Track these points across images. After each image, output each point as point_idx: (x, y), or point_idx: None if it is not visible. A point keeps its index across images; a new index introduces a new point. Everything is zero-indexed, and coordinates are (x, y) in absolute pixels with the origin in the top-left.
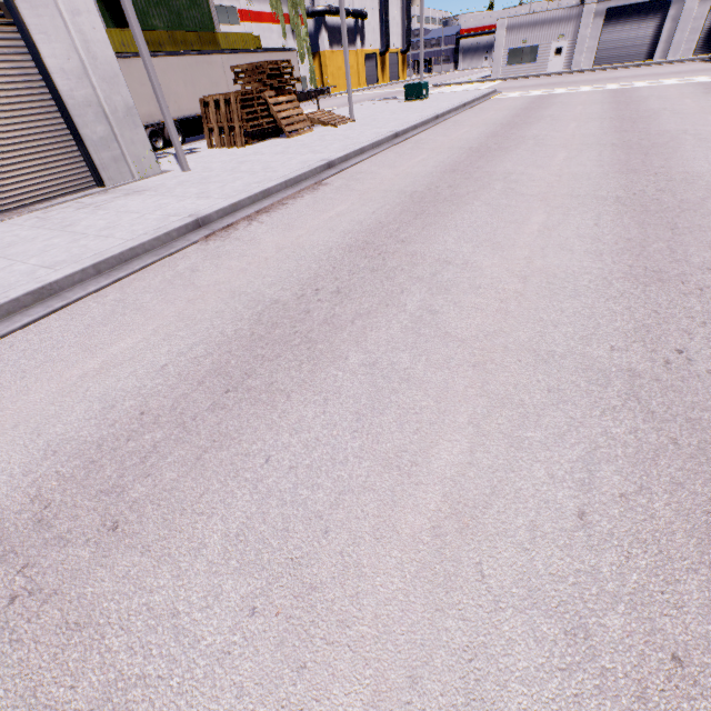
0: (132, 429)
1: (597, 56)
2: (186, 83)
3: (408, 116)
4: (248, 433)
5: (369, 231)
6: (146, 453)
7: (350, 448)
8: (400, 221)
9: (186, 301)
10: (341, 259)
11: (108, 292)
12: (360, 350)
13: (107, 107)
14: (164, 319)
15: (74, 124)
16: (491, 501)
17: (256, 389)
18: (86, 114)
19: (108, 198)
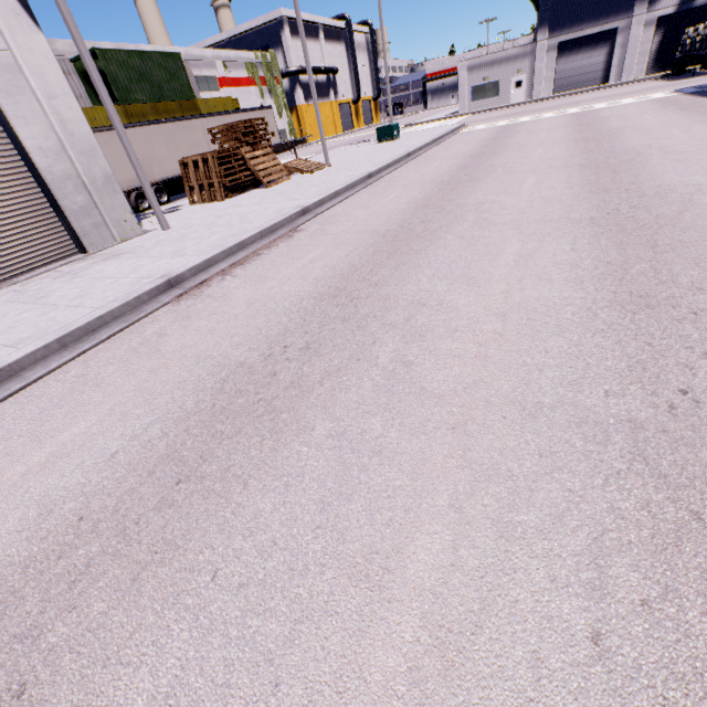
0: (66, 541)
1: (555, 84)
2: (168, 147)
3: (381, 156)
4: (195, 539)
5: (341, 276)
6: (76, 576)
7: (311, 552)
8: (373, 263)
9: (148, 371)
10: (312, 309)
11: (71, 367)
12: (328, 417)
13: (86, 178)
14: (123, 395)
15: (54, 197)
16: (481, 622)
17: (210, 477)
18: (65, 187)
19: (87, 264)
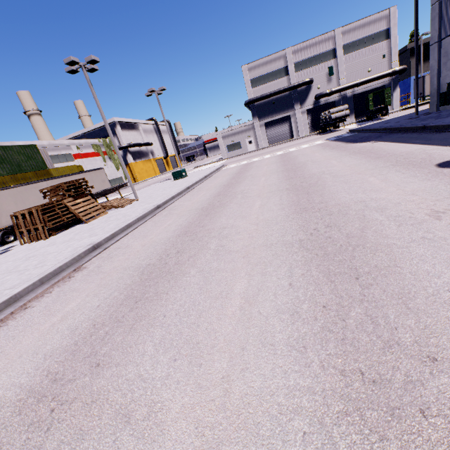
0: None
1: (268, 141)
2: (16, 203)
3: (171, 190)
4: None
5: (73, 347)
6: None
7: None
8: (114, 318)
9: None
10: None
11: None
12: None
13: None
14: None
15: None
16: None
17: None
18: None
19: None
